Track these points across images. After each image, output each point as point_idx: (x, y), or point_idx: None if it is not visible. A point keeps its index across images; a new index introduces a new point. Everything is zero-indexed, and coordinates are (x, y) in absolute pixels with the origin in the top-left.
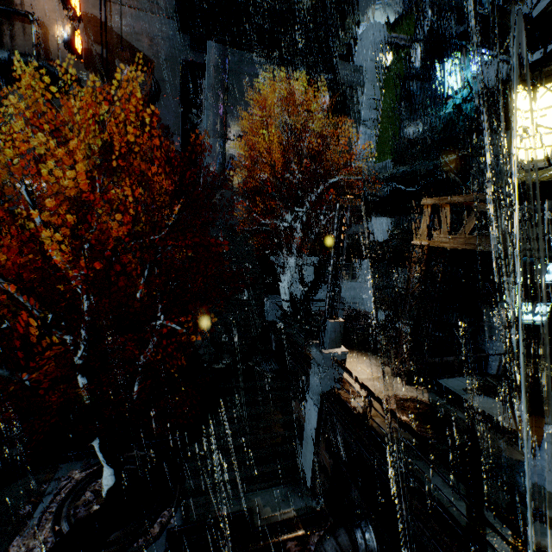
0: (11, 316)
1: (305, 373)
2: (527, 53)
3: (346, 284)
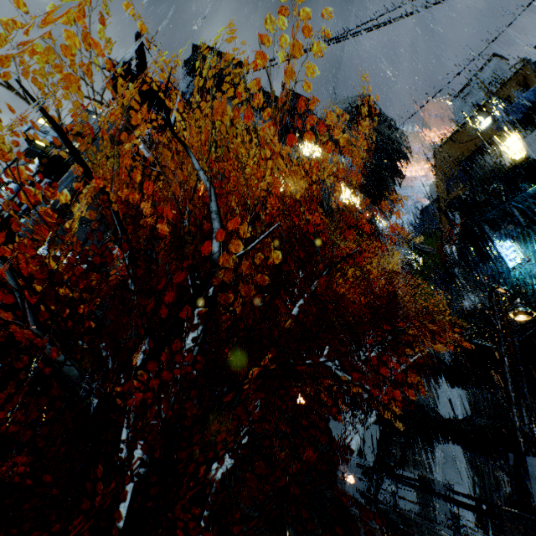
0: (5, 405)
1: None
2: None
3: None
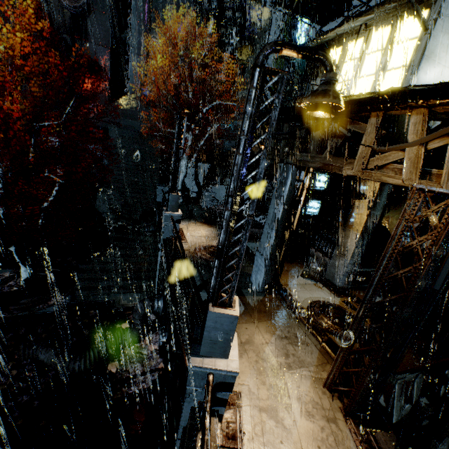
0: None
1: (161, 229)
2: (326, 23)
3: None
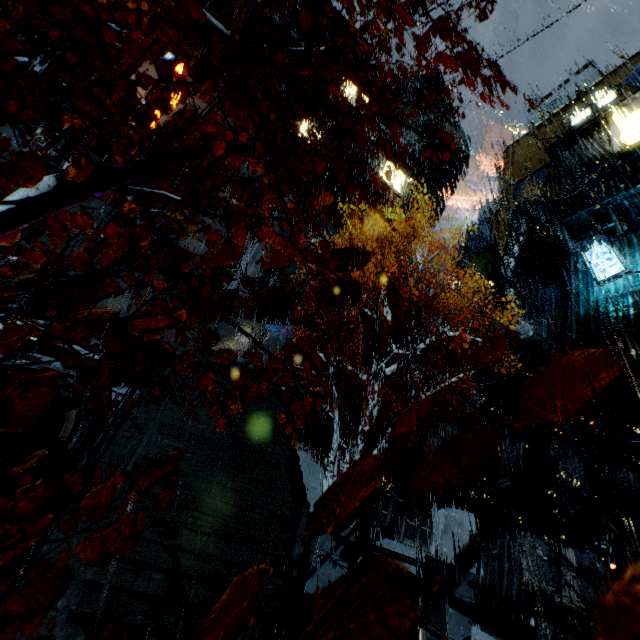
0: None
1: None
2: None
3: (410, 549)
